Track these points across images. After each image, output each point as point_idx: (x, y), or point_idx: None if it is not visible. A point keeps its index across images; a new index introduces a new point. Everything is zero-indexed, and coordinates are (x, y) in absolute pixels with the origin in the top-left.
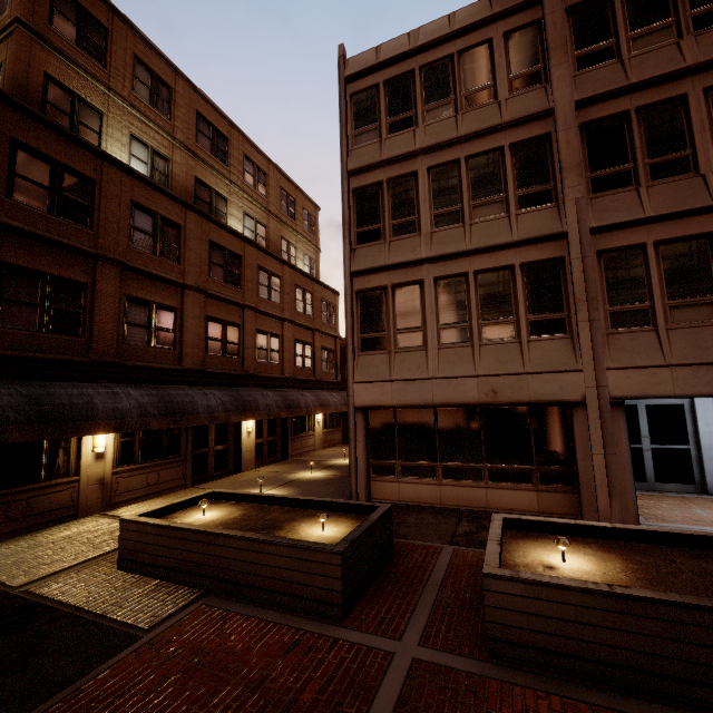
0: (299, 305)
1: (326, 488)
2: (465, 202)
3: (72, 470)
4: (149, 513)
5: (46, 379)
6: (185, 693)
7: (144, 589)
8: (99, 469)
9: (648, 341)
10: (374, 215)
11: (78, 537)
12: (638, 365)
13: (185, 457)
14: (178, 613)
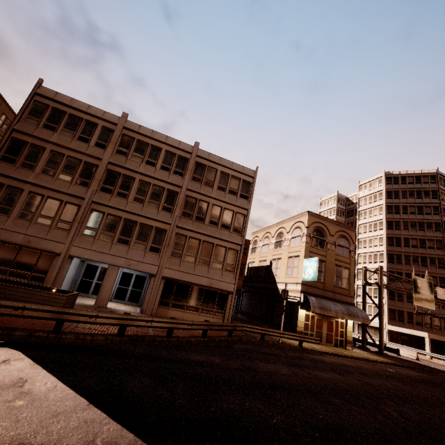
0: None
1: None
2: (59, 170)
3: None
4: None
5: None
6: None
7: None
8: None
9: (91, 241)
10: (17, 153)
11: None
12: (83, 247)
13: None
14: None
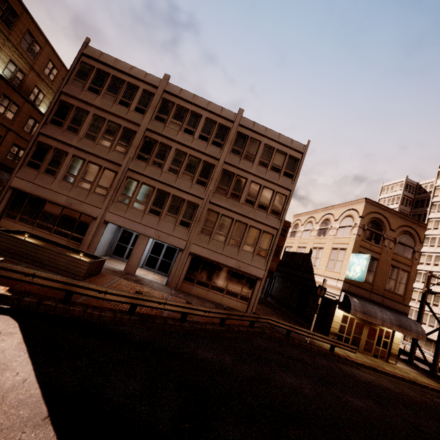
0: (27, 127)
1: None
2: (99, 135)
3: None
4: None
5: None
6: None
7: None
8: None
9: (124, 208)
10: (64, 116)
11: None
12: (117, 214)
13: None
14: None
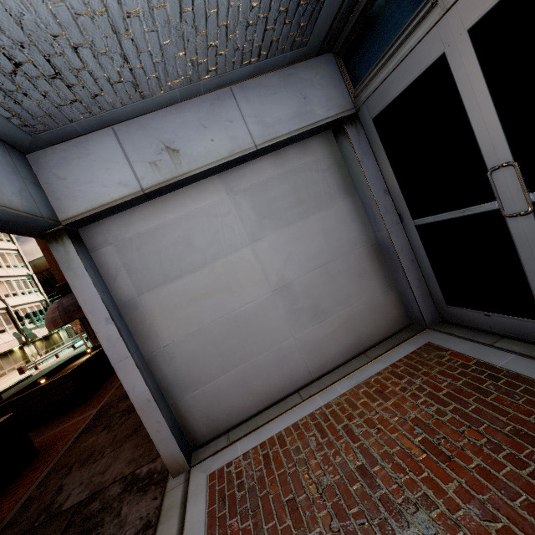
0: None
1: None
2: None
3: None
4: (82, 352)
5: None
6: None
7: None
8: None
9: None
10: None
11: None
12: None
13: None
14: None
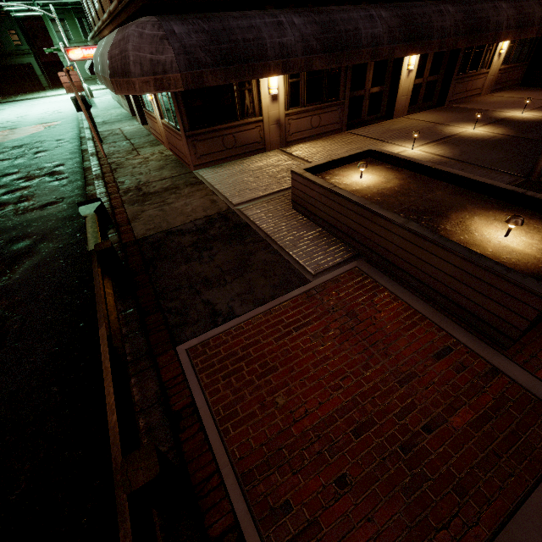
0: None
1: (492, 153)
2: None
3: (257, 111)
4: (313, 167)
5: (220, 9)
6: (341, 353)
7: (310, 234)
8: (275, 111)
9: None
10: None
11: (266, 170)
12: None
13: (342, 101)
14: (336, 268)
